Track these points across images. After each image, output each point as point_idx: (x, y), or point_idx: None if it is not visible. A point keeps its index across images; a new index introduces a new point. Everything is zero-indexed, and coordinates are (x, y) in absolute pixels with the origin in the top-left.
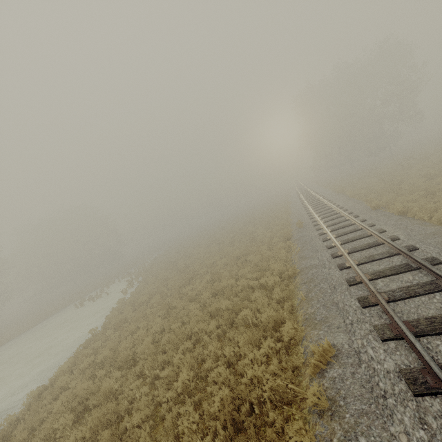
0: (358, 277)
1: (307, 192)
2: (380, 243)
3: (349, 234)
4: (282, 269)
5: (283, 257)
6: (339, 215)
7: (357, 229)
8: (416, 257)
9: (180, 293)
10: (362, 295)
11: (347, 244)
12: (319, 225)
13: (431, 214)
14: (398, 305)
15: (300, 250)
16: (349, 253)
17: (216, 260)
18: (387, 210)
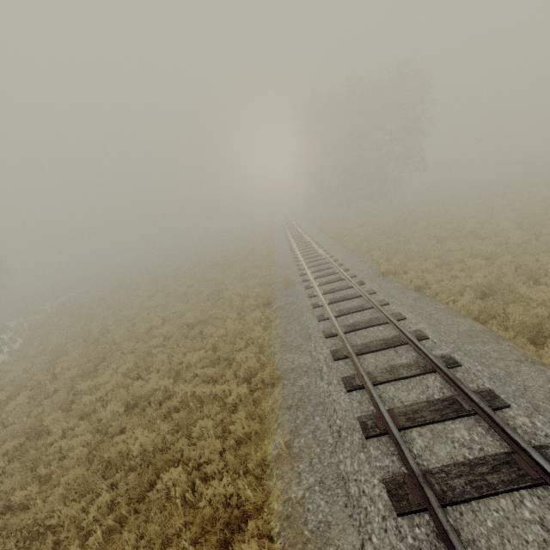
0: (379, 419)
1: (297, 232)
2: (402, 342)
3: (355, 314)
4: (254, 366)
5: (258, 338)
6: (339, 277)
7: (366, 307)
8: (469, 390)
9: (73, 391)
10: (392, 469)
11: (354, 334)
12: (312, 288)
13: (455, 296)
14: (464, 518)
15: (284, 330)
16: (358, 354)
17: (153, 328)
18: (399, 280)
